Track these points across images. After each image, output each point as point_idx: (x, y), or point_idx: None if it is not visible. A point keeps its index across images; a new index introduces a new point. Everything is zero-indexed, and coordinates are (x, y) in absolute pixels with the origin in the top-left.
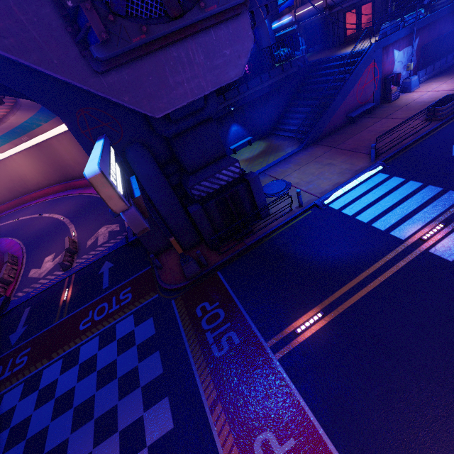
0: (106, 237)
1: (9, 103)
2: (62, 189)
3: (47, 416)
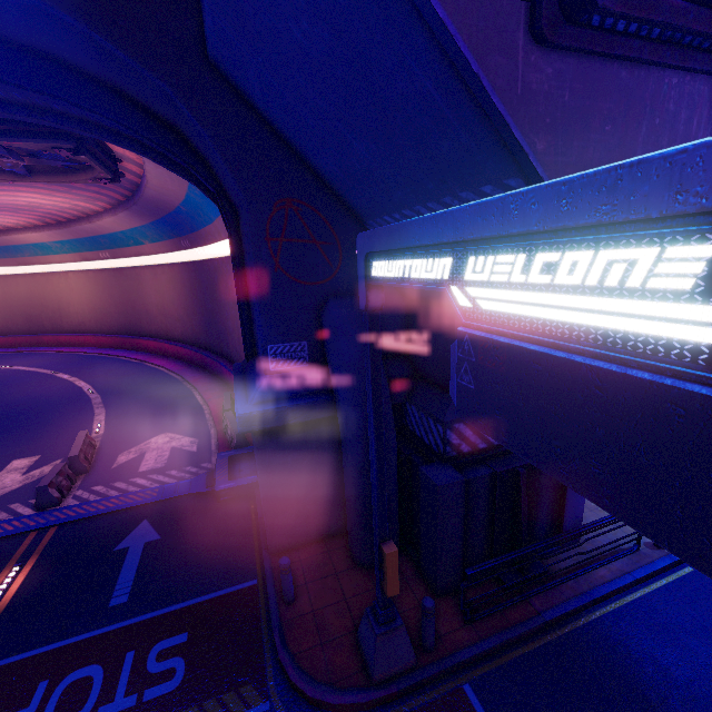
0: (162, 458)
1: (119, 196)
2: (115, 344)
3: None
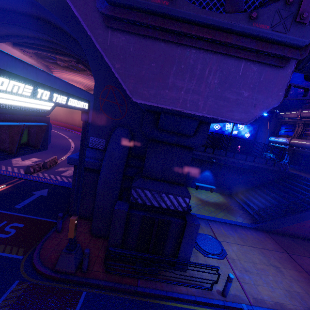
0: (71, 173)
1: None
2: None
3: None
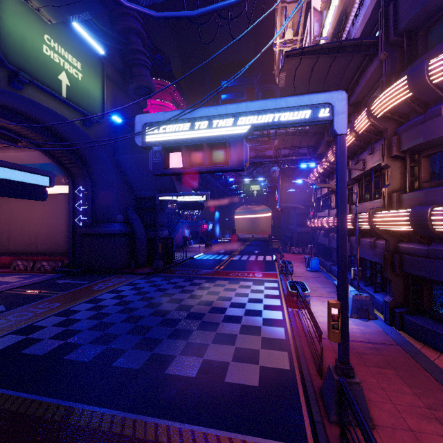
0: (17, 278)
1: None
2: None
3: (137, 296)
